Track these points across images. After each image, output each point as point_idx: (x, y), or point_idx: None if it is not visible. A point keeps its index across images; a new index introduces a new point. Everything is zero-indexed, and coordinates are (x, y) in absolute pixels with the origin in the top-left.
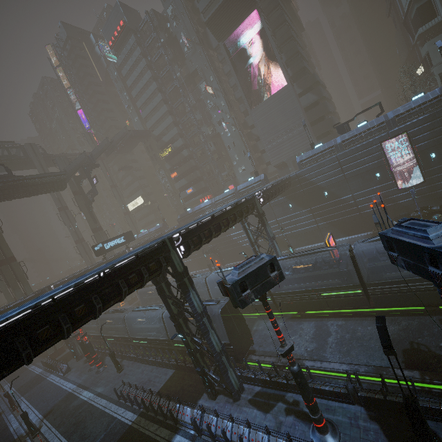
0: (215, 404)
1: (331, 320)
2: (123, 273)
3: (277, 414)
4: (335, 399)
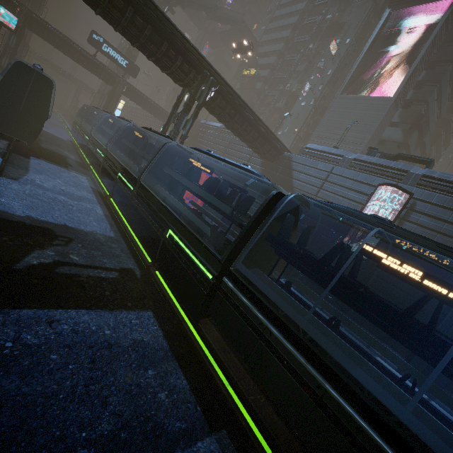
0: None
1: (102, 208)
2: None
3: None
4: None
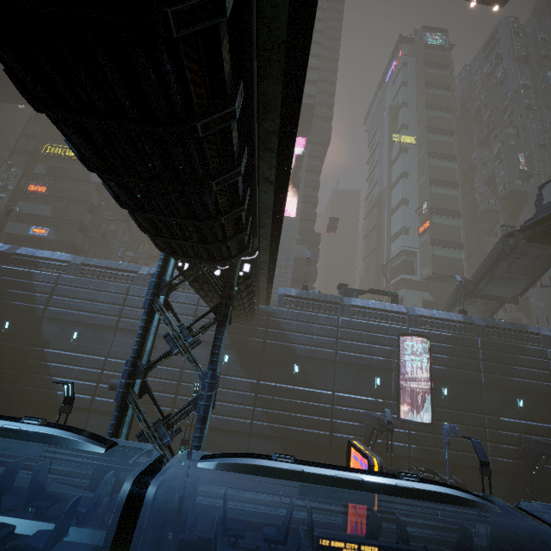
0: None
1: None
2: None
3: None
4: None
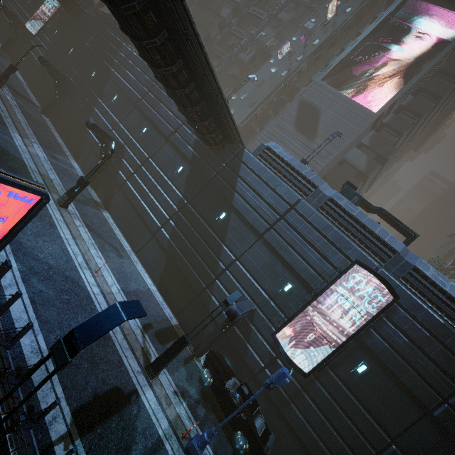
0: None
1: None
2: None
3: None
4: None
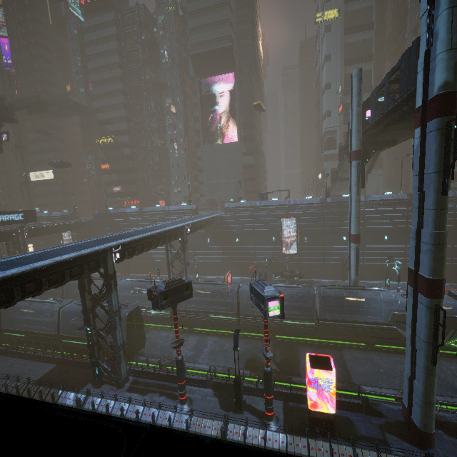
0: (99, 391)
1: (210, 337)
2: (71, 265)
3: (153, 396)
4: (197, 385)
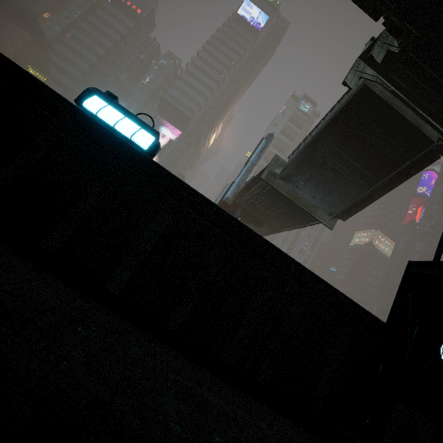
0: None
1: None
2: None
3: None
4: None
